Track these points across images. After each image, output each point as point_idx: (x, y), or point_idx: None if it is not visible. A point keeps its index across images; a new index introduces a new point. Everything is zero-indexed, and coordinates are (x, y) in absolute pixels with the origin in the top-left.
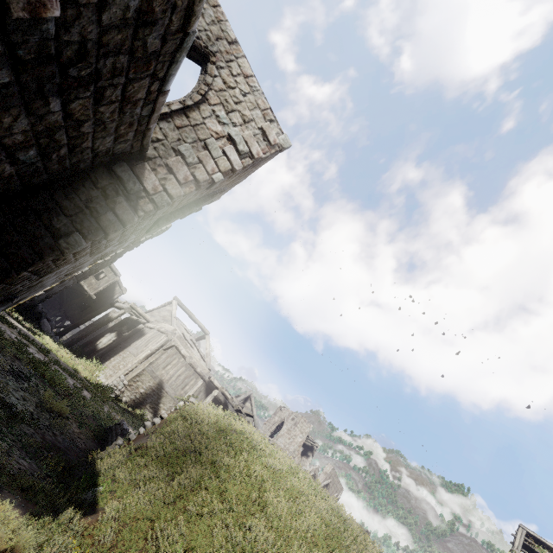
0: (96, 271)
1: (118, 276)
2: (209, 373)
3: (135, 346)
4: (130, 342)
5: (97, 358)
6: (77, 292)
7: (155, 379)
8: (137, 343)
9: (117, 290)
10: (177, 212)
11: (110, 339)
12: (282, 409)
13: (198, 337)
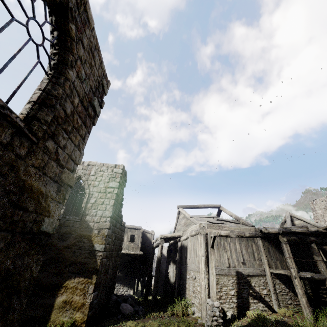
0: (121, 240)
1: (141, 229)
2: (256, 229)
3: (190, 262)
4: (185, 261)
5: (178, 293)
6: (132, 259)
7: (230, 273)
8: (189, 258)
9: (149, 236)
10: (51, 89)
11: (172, 270)
12: (314, 202)
13: (216, 215)
